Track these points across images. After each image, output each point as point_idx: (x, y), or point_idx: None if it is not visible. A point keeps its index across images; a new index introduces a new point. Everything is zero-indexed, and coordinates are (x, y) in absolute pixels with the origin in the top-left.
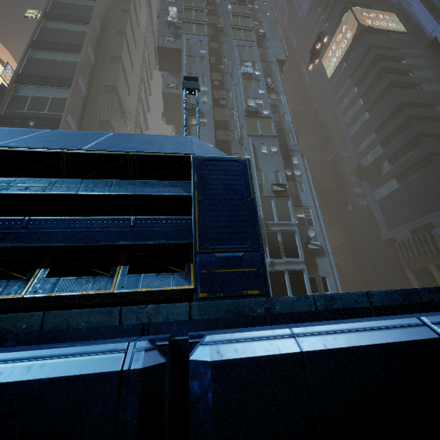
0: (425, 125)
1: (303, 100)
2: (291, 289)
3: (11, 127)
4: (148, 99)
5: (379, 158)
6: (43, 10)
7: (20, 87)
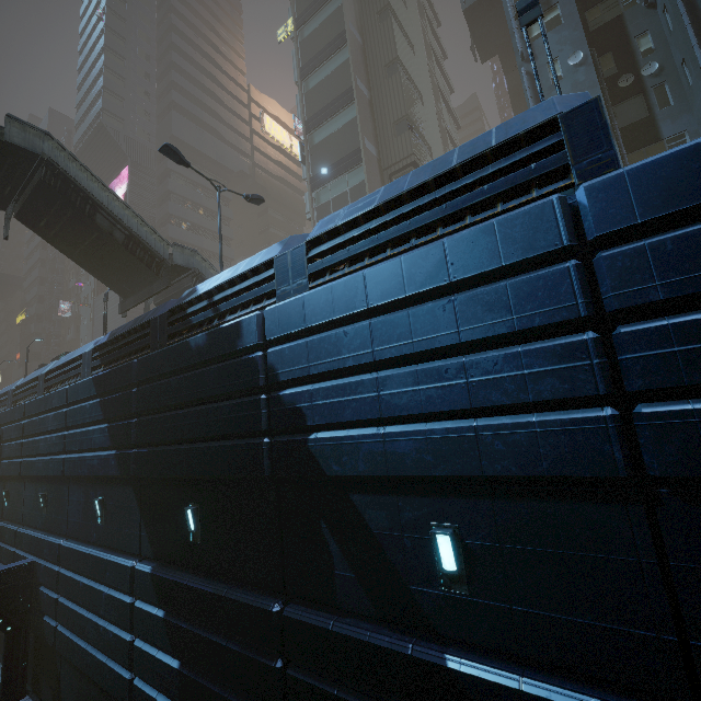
0: None
1: None
2: None
3: (323, 186)
4: (438, 37)
5: None
6: (293, 19)
7: (313, 136)
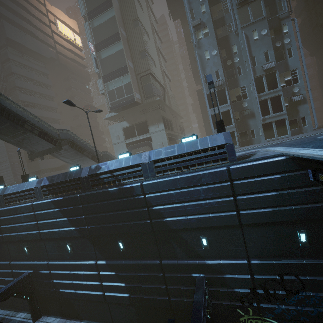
0: None
1: None
2: (276, 130)
3: (110, 81)
4: None
5: None
6: None
7: (100, 53)
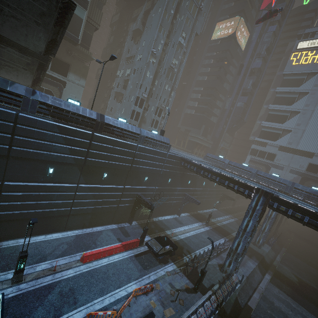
0: (212, 100)
1: (196, 38)
2: None
3: None
4: None
5: (196, 99)
6: None
7: None
